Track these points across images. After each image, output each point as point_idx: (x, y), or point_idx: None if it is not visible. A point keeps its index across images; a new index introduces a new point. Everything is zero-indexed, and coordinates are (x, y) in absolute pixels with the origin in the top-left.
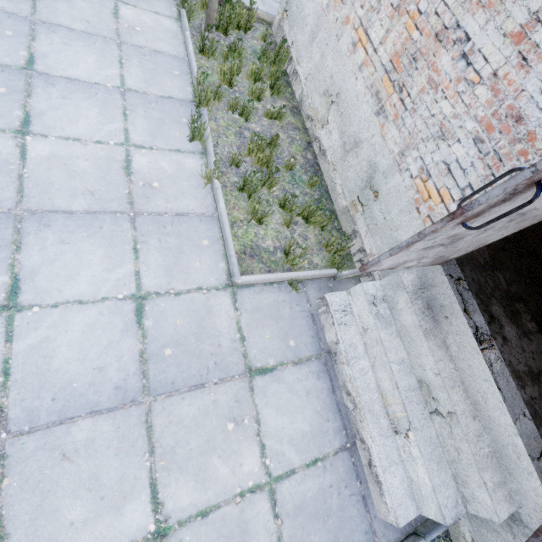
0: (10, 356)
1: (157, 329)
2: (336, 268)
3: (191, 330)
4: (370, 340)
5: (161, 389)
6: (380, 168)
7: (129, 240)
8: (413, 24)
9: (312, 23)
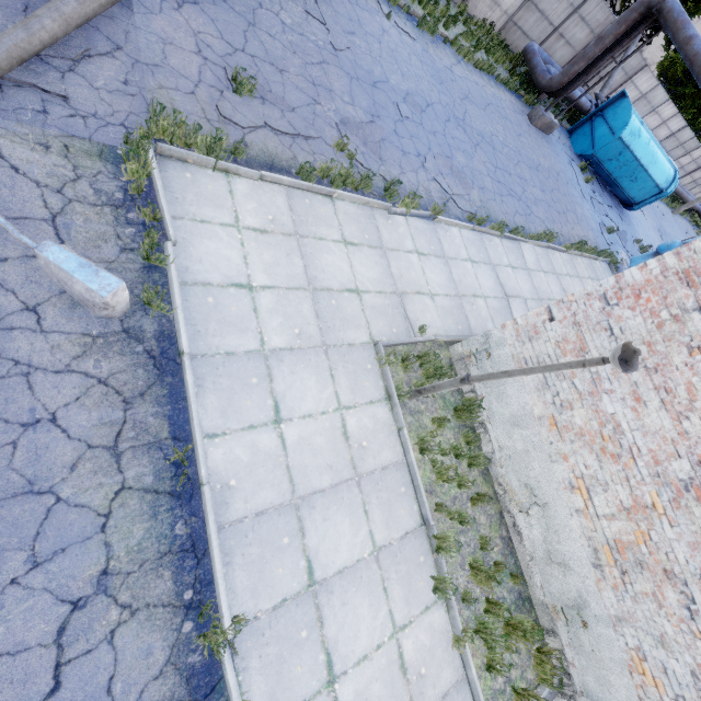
0: None
1: None
2: (546, 681)
3: None
4: None
5: None
6: (592, 609)
7: None
8: (642, 539)
9: (516, 410)
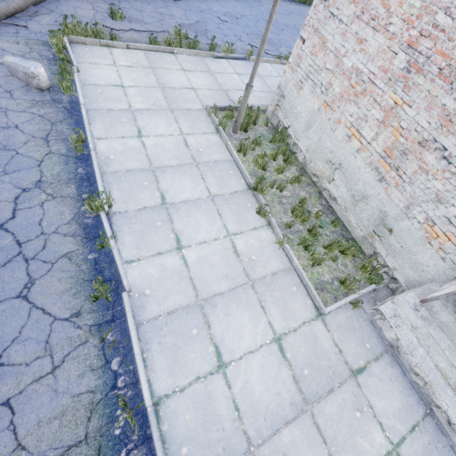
0: (234, 398)
1: (294, 358)
2: (373, 283)
3: (311, 353)
4: (421, 334)
5: (313, 399)
6: (390, 215)
7: (256, 301)
8: (398, 134)
9: (306, 117)
